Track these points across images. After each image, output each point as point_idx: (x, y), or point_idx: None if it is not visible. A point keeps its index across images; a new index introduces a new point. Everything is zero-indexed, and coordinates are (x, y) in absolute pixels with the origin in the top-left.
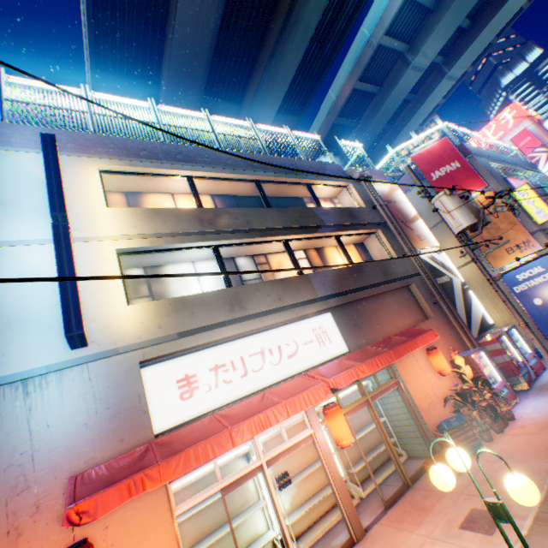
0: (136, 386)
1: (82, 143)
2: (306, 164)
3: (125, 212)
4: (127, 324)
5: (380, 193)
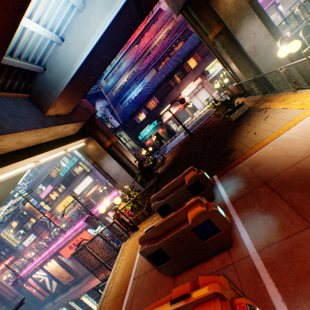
0: (23, 245)
1: (2, 228)
2: (16, 211)
3: (11, 233)
4: (19, 241)
5: (28, 208)
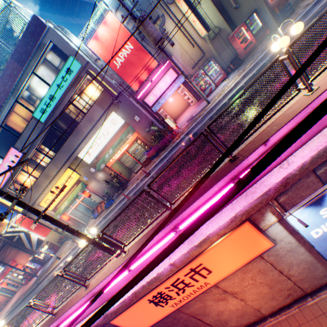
0: None
1: None
2: None
3: None
4: None
5: None
